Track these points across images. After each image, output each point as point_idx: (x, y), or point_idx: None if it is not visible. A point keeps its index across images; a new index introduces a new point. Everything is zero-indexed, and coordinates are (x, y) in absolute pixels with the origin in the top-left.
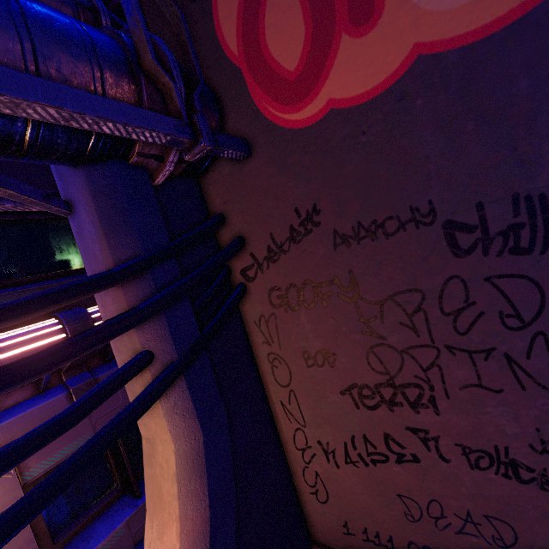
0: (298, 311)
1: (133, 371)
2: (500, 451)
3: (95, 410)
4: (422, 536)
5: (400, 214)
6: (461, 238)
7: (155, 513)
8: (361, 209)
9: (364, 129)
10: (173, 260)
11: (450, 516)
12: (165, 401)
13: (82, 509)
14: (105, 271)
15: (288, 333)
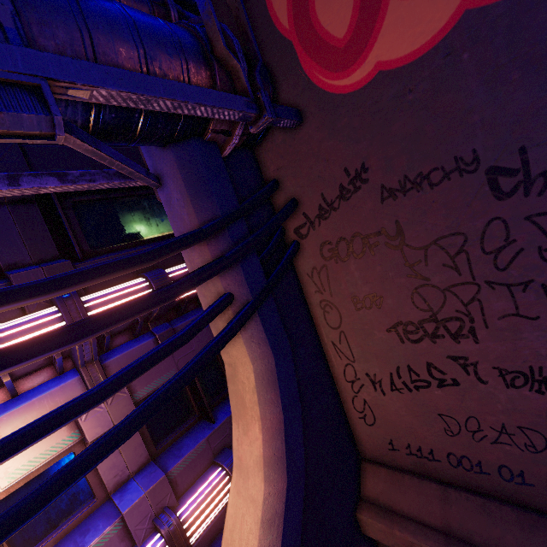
0: (348, 262)
1: (221, 307)
2: (534, 371)
3: (176, 352)
4: (460, 448)
5: (444, 165)
6: (504, 182)
7: (240, 417)
8: (407, 164)
9: (410, 88)
10: (242, 220)
11: (486, 429)
12: (245, 332)
13: (172, 428)
14: (197, 229)
15: (338, 281)
